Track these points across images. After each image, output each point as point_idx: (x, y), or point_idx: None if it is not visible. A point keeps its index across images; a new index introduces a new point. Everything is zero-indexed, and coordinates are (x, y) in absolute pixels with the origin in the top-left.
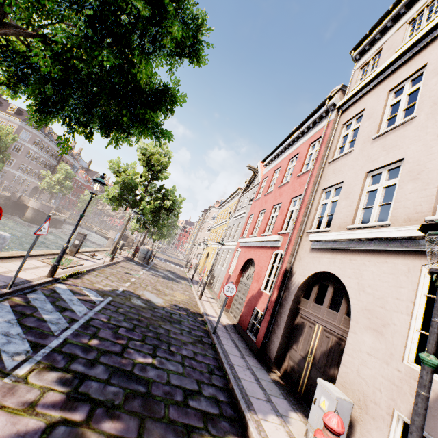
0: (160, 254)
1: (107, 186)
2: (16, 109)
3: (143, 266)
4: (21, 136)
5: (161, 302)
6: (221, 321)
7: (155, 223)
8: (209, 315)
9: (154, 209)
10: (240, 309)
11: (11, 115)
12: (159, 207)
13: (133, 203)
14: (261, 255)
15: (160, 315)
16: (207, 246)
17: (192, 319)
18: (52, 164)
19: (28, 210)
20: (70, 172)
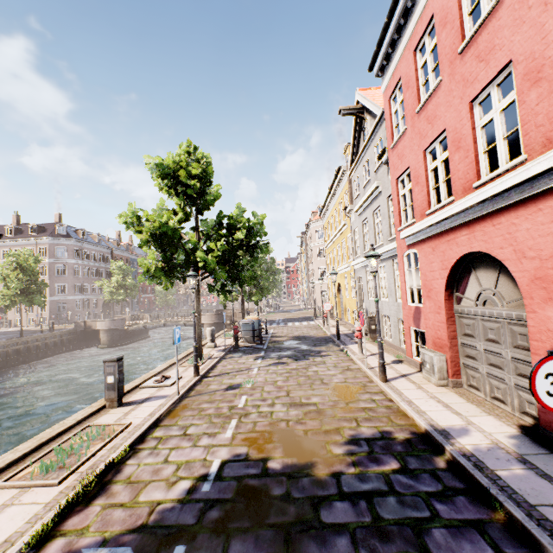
0: (274, 315)
1: (142, 258)
2: (37, 227)
3: (255, 352)
4: (61, 255)
5: (321, 450)
6: (491, 439)
7: (239, 279)
8: (447, 430)
9: (222, 256)
10: (509, 381)
11: (36, 237)
12: (230, 251)
13: (187, 264)
14: (515, 230)
15: (349, 551)
16: (336, 275)
17: (430, 484)
18: (107, 269)
19: (100, 334)
20: (125, 267)
